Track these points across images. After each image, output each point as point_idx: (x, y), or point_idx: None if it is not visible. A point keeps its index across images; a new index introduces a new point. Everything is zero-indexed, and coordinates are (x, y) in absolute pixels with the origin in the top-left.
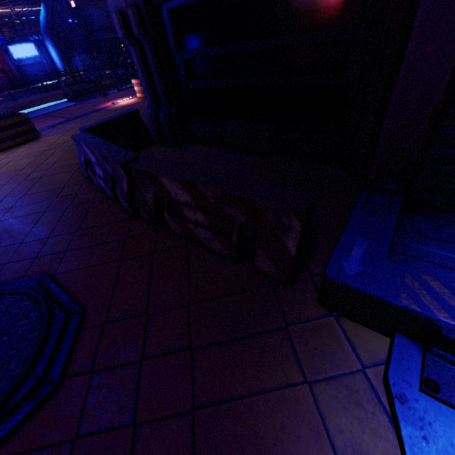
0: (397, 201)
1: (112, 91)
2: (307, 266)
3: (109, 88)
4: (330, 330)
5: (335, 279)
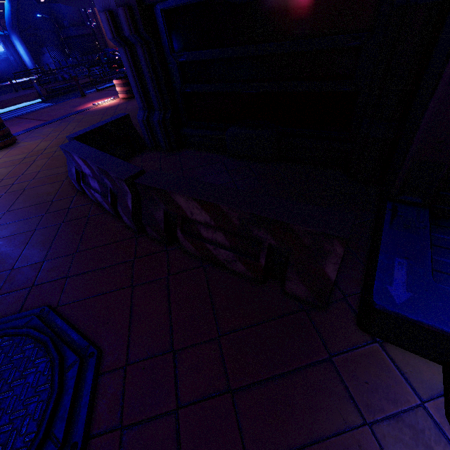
0: (425, 215)
1: (90, 91)
2: (337, 286)
3: (86, 87)
4: (377, 359)
5: (386, 308)
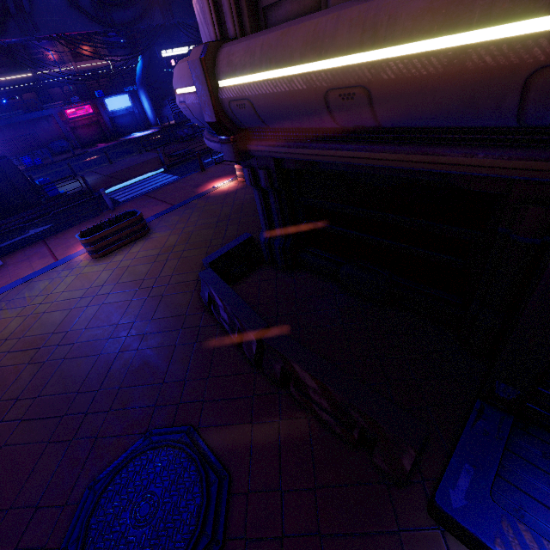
0: (507, 424)
1: (208, 160)
2: (418, 468)
3: (204, 154)
4: (436, 543)
5: (443, 508)
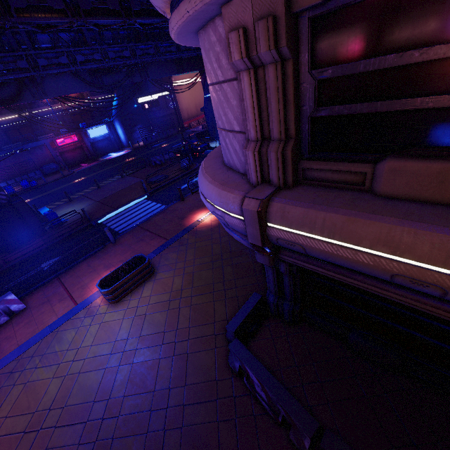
0: None
1: (183, 187)
2: None
3: (178, 180)
4: None
5: None
